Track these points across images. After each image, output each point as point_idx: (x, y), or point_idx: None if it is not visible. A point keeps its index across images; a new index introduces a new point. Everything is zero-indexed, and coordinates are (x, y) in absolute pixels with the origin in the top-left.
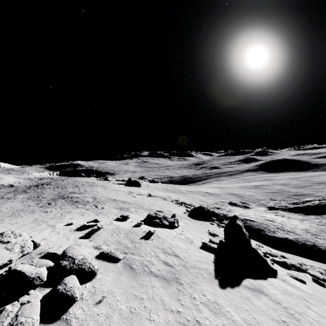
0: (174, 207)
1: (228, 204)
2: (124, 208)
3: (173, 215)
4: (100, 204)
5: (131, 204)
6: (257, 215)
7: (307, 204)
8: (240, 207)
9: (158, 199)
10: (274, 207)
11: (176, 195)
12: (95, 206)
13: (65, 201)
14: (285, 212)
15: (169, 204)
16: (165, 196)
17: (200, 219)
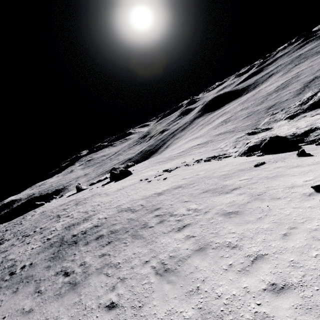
0: (223, 161)
1: (248, 135)
2: (214, 189)
3: (304, 152)
4: (166, 209)
5: (198, 182)
6: (314, 120)
7: (319, 96)
8: (262, 132)
9: (187, 168)
10: (292, 114)
11: (183, 159)
12: (172, 216)
13: (92, 246)
14: (309, 112)
15: (207, 164)
16: (178, 164)
17: (289, 150)
